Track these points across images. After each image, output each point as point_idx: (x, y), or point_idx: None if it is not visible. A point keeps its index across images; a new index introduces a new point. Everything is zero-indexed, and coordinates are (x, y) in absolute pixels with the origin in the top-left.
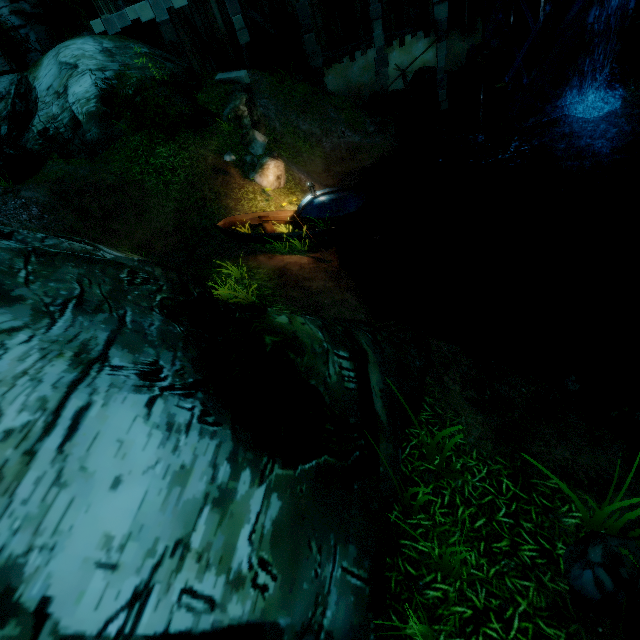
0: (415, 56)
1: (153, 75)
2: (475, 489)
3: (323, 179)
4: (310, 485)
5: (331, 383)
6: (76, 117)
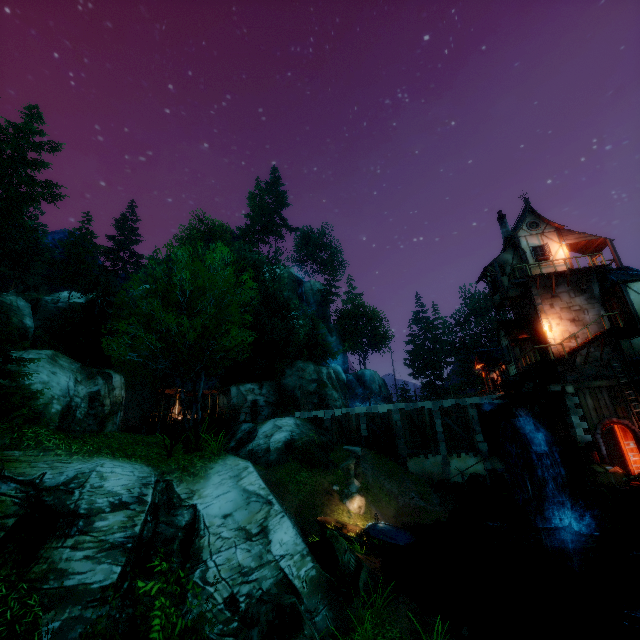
0: (469, 465)
1: (313, 439)
2: (390, 636)
3: (392, 521)
4: (325, 579)
5: (344, 560)
6: (270, 448)
